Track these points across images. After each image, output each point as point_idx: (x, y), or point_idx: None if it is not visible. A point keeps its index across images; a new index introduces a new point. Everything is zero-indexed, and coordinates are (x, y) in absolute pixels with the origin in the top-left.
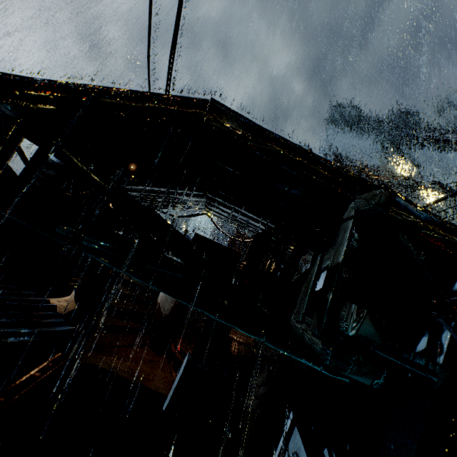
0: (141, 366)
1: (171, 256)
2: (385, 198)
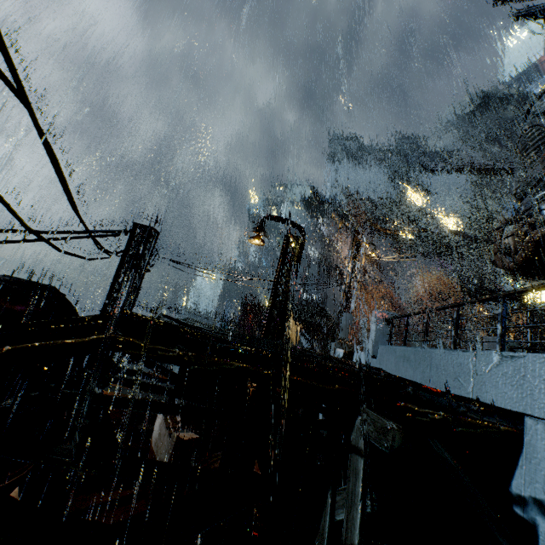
0: None
1: (166, 365)
2: (400, 437)
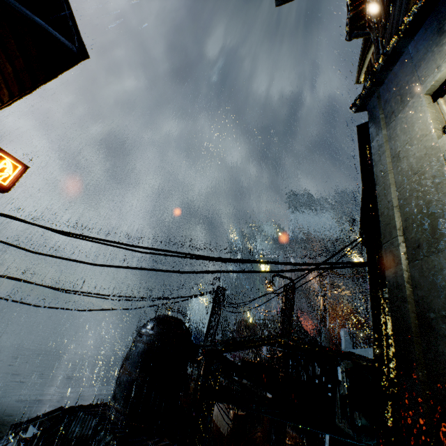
0: None
1: None
2: (352, 364)
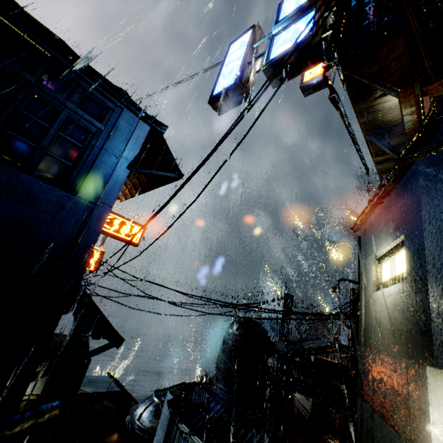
0: None
1: None
2: None
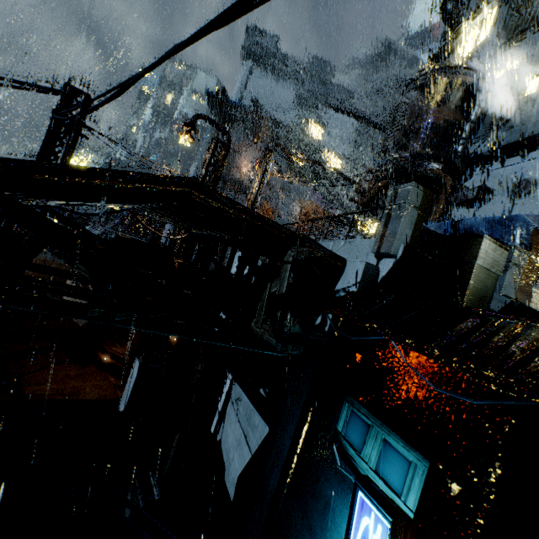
0: (71, 384)
1: None
2: (308, 254)
